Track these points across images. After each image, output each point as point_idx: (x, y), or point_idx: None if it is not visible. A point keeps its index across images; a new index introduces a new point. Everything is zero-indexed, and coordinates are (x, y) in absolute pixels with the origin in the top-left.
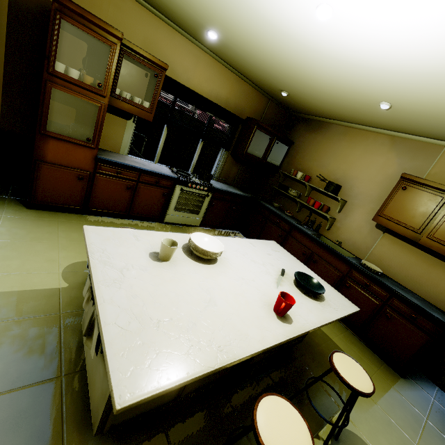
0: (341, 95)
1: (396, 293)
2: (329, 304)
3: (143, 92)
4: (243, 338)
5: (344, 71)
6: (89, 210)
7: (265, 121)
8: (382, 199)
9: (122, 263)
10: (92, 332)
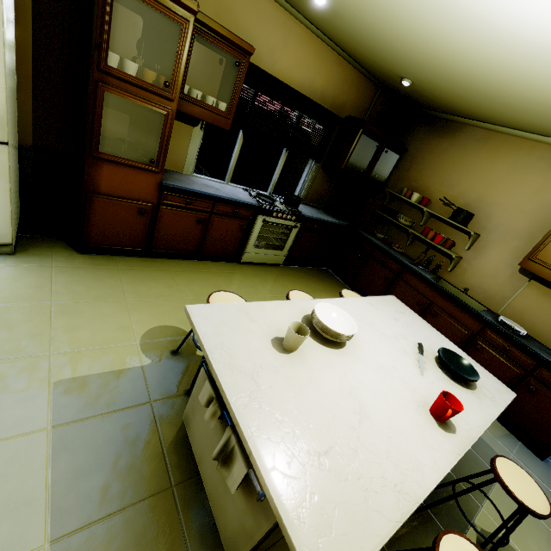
0: (499, 90)
1: (547, 363)
2: (483, 392)
3: (216, 86)
4: (415, 466)
5: (521, 59)
6: (152, 251)
7: (371, 119)
8: (533, 235)
9: (247, 362)
10: (229, 460)
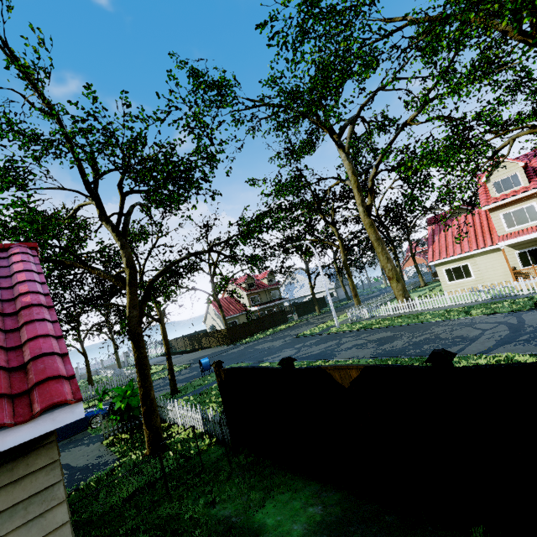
0: None
1: None
2: None
3: None
4: None
5: None
6: None
7: None
8: None
9: None
10: None
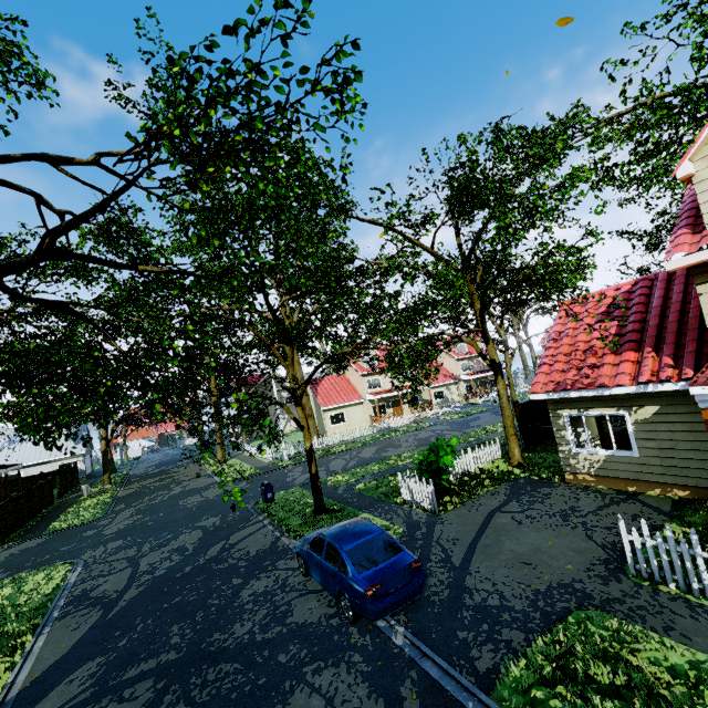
0: None
1: None
2: None
3: None
4: None
5: None
6: None
7: None
8: None
9: None
10: None
